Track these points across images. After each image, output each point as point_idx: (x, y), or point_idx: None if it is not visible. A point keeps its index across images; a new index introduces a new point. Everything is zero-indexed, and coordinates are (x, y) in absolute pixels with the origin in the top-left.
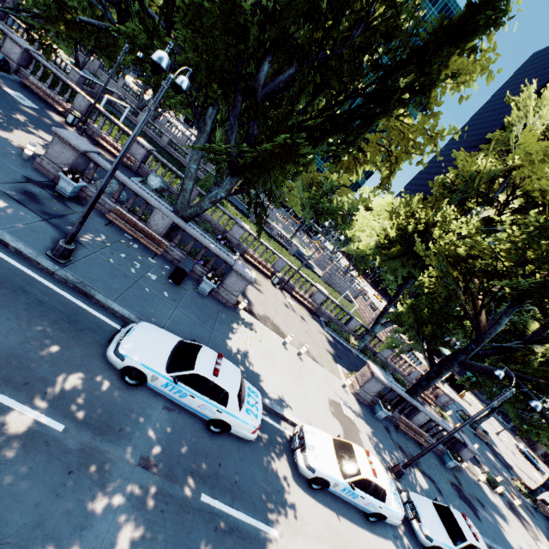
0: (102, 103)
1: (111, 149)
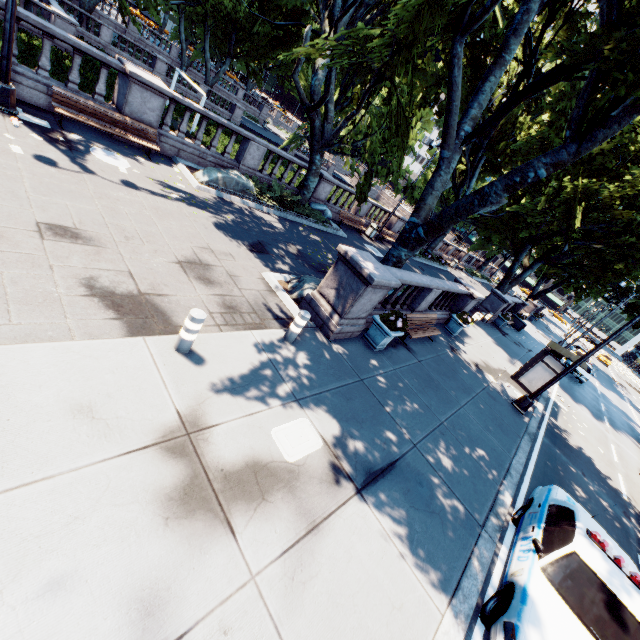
0: None
1: (391, 239)
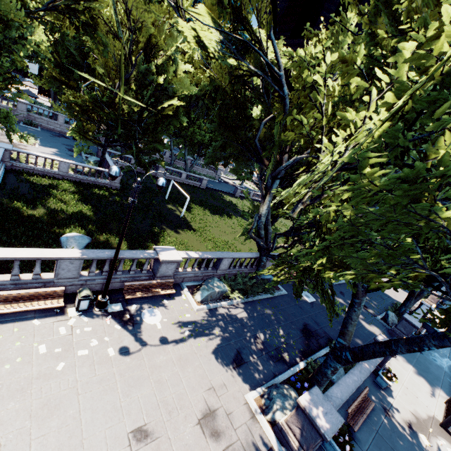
0: (186, 204)
1: None
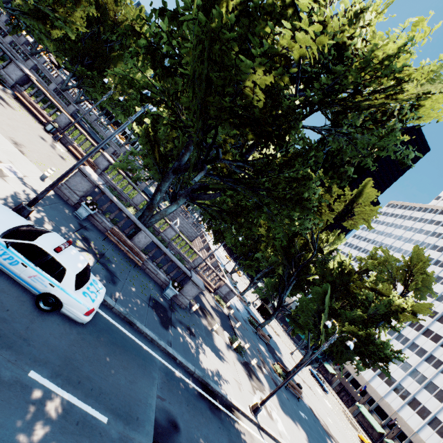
0: None
1: None
